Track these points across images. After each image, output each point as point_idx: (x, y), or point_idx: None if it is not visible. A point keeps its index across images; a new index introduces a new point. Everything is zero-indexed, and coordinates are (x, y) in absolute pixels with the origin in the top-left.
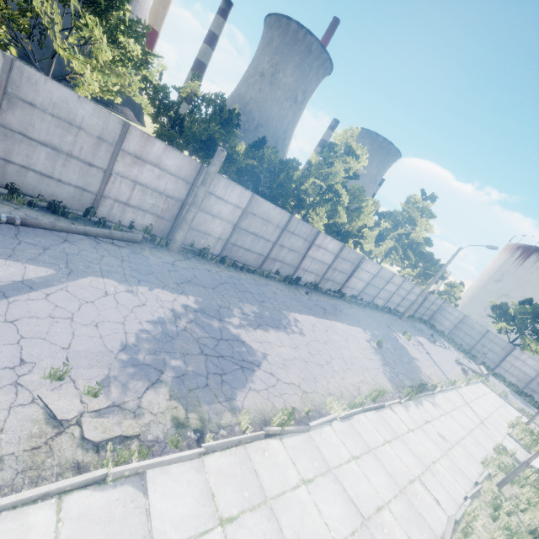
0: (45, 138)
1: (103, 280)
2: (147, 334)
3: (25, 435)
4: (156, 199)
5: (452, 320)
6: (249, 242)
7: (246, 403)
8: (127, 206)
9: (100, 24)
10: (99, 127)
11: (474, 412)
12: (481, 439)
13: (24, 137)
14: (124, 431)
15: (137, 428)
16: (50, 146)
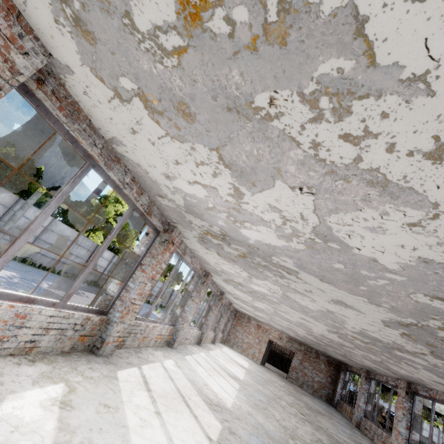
0: None
1: None
2: (0, 280)
3: None
4: None
5: None
6: (46, 249)
7: None
8: None
9: None
10: None
11: None
12: None
13: None
14: None
15: None
16: None
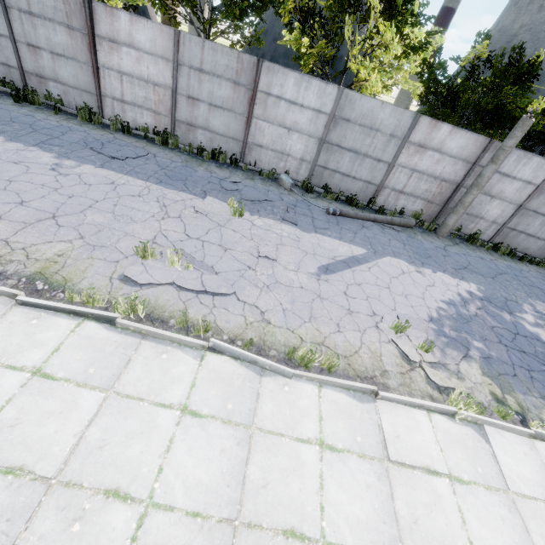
0: (351, 145)
1: (397, 260)
2: (445, 312)
3: (393, 362)
4: (429, 184)
5: None
6: (536, 225)
7: None
8: (401, 194)
9: (390, 25)
10: (393, 125)
11: None
12: None
13: (338, 148)
14: (455, 386)
15: (464, 388)
16: (353, 150)
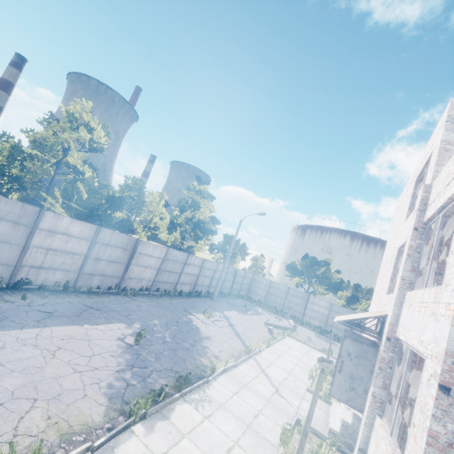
0: None
1: None
2: None
3: None
4: None
5: (264, 288)
6: None
7: None
8: None
9: None
10: None
11: (269, 379)
12: (267, 425)
13: None
14: None
15: None
16: None
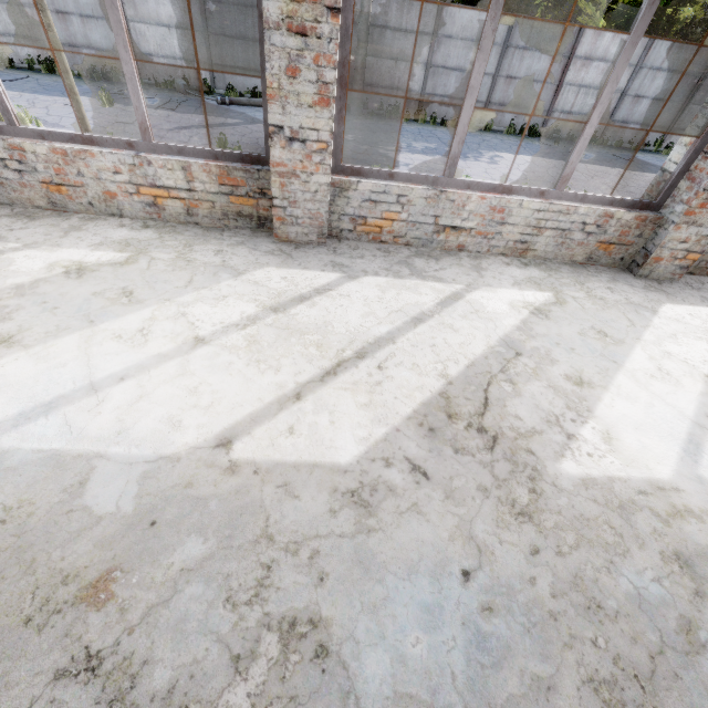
0: (236, 32)
1: None
2: None
3: None
4: None
5: None
6: (453, 85)
7: None
8: None
9: None
10: None
11: None
12: None
13: (225, 38)
14: None
15: None
16: (241, 37)
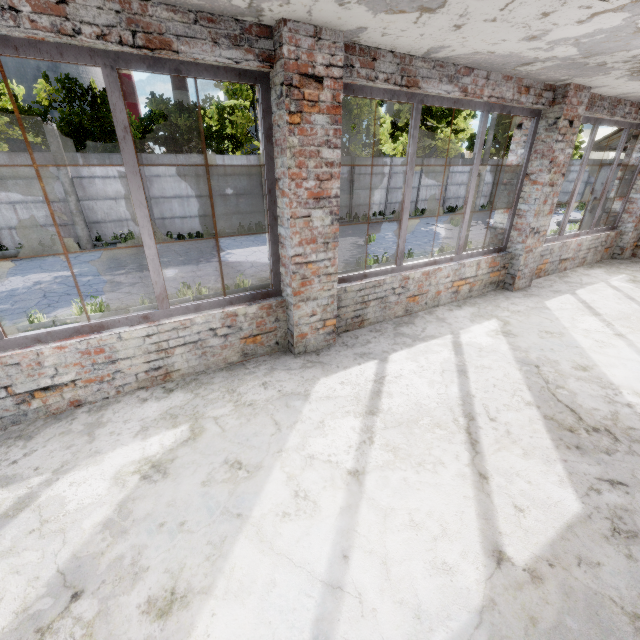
0: None
1: None
2: None
3: None
4: (44, 210)
5: None
6: (178, 208)
7: (62, 313)
8: (25, 229)
9: None
10: None
11: None
12: None
13: None
14: None
15: None
16: None
